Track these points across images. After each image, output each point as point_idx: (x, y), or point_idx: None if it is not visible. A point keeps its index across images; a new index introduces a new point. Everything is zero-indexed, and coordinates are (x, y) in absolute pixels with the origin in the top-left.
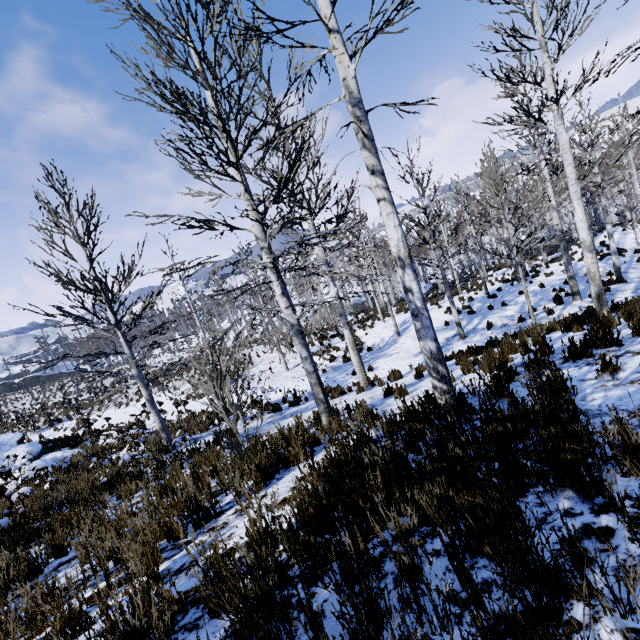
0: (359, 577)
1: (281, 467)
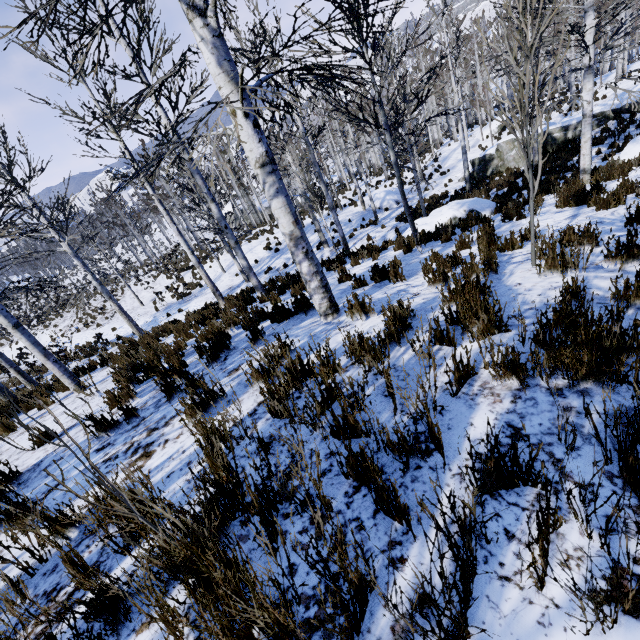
0: None
1: None
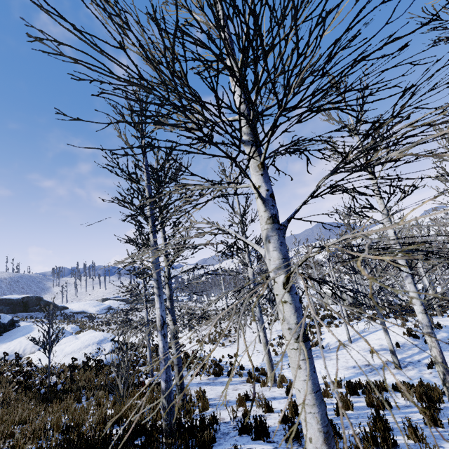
0: None
1: None
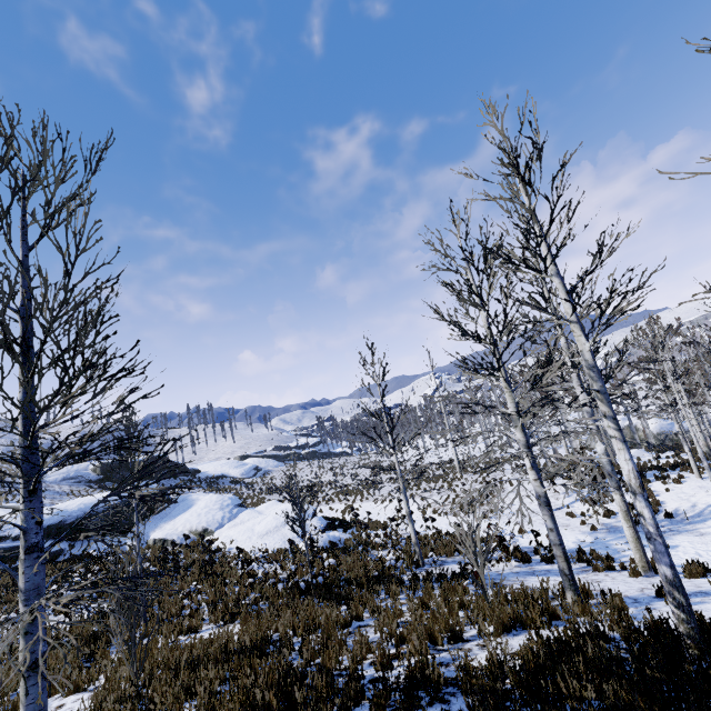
0: (545, 702)
1: (519, 625)
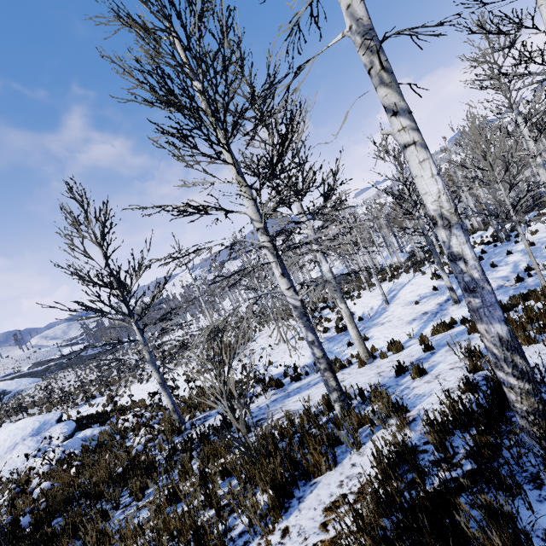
0: None
1: (298, 476)
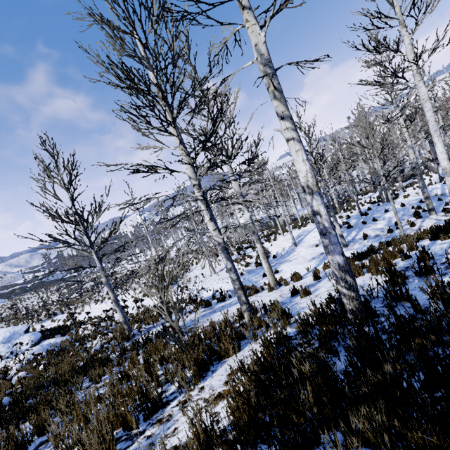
0: None
1: (214, 359)
